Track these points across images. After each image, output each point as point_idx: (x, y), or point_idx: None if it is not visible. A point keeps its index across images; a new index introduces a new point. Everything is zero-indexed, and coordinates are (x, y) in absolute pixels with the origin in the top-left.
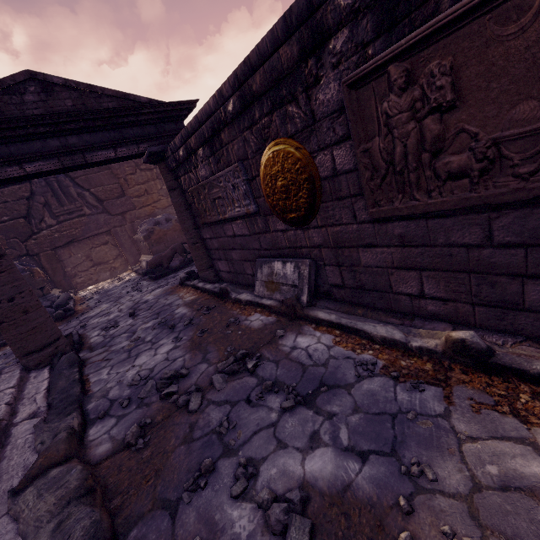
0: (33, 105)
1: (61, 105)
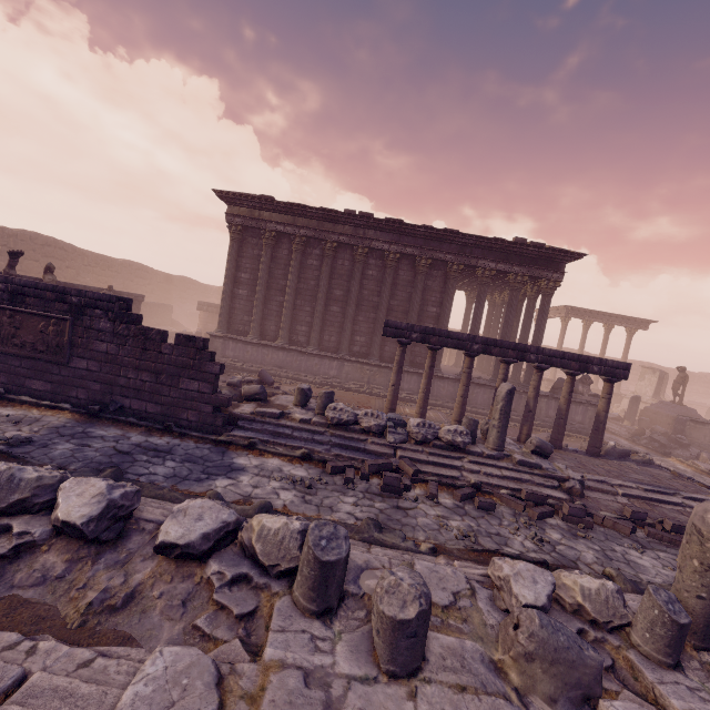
0: None
1: None
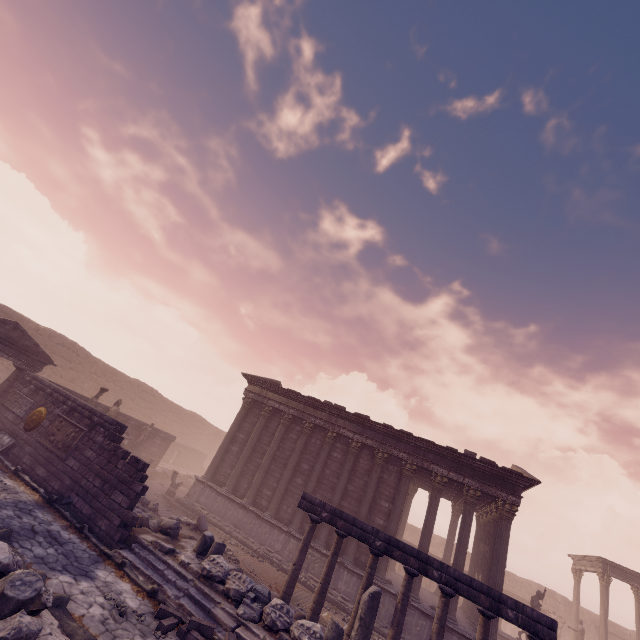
0: (5, 329)
1: (13, 334)
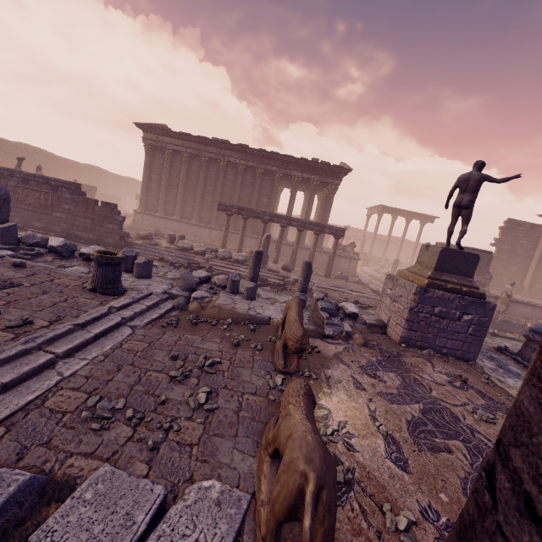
0: None
1: None
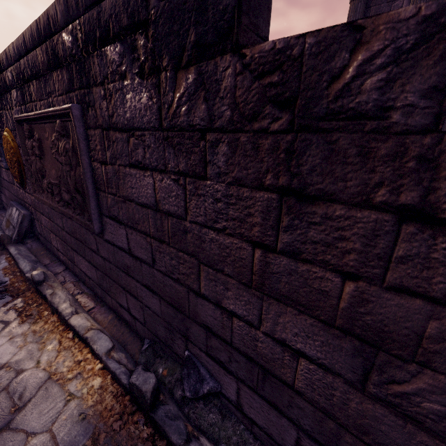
0: None
1: None
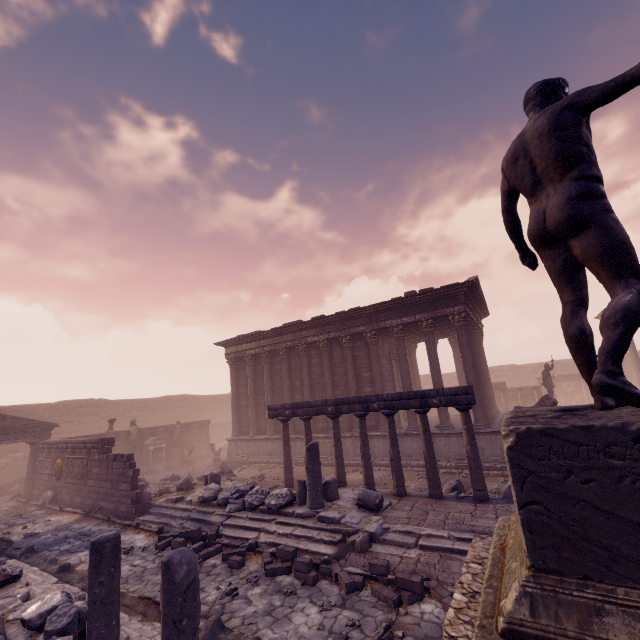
0: None
1: (5, 424)
